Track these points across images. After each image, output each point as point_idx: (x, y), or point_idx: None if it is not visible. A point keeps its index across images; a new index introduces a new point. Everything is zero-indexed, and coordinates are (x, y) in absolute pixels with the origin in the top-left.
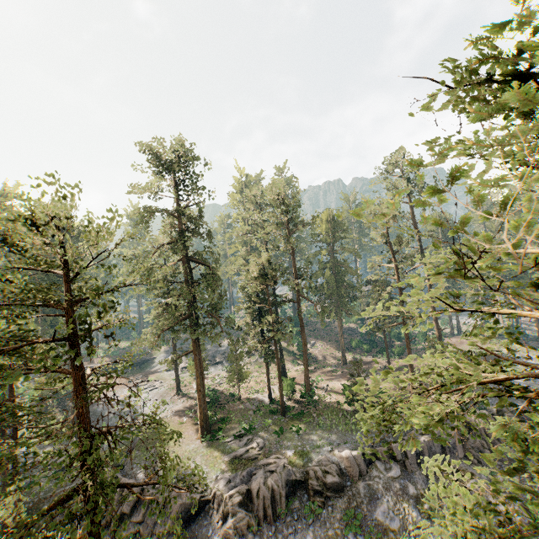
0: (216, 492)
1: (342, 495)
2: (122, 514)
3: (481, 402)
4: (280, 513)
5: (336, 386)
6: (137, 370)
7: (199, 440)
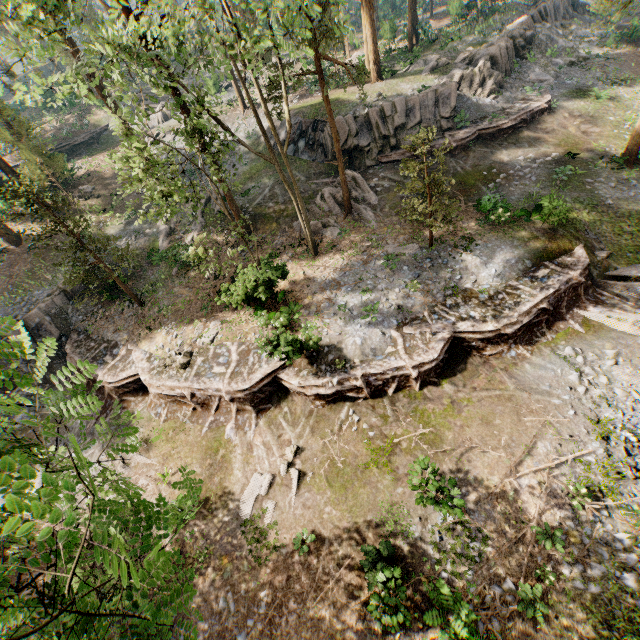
0: (461, 76)
1: (532, 48)
2: (394, 131)
3: (528, 2)
4: (511, 68)
5: None
6: (106, 146)
7: (377, 83)
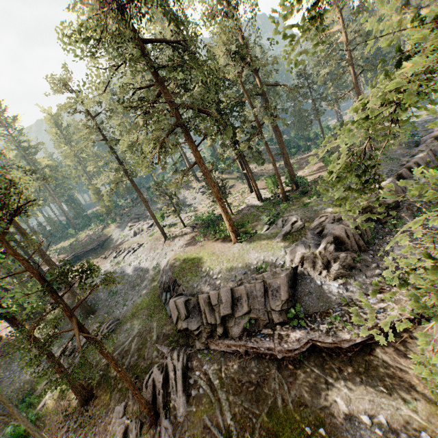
0: (302, 256)
1: (400, 209)
2: (222, 318)
3: (415, 135)
4: (368, 240)
5: (301, 174)
6: (102, 251)
7: (236, 244)
